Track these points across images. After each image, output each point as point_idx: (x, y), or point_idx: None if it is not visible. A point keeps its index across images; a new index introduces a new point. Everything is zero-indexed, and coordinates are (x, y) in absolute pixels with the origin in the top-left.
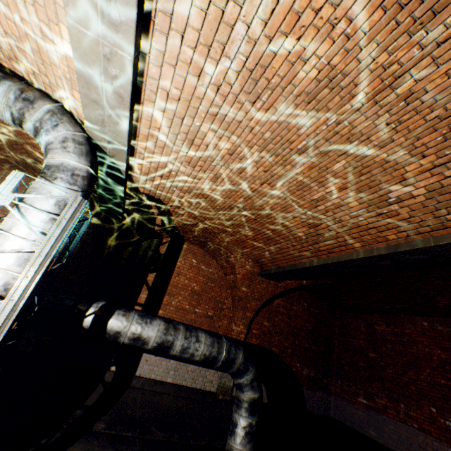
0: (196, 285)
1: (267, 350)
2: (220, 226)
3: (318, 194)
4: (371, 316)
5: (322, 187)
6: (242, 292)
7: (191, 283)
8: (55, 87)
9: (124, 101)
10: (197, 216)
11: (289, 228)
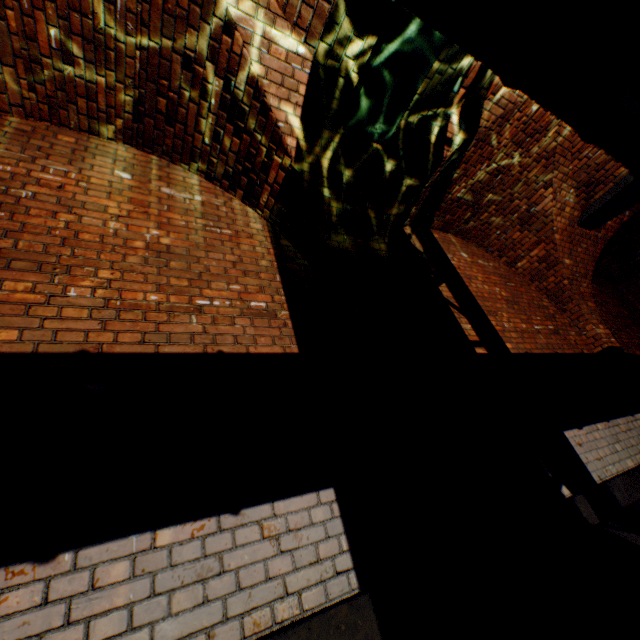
0: (500, 290)
1: (635, 357)
2: None
3: None
4: None
5: None
6: (566, 270)
7: (492, 289)
8: None
9: None
10: None
11: None
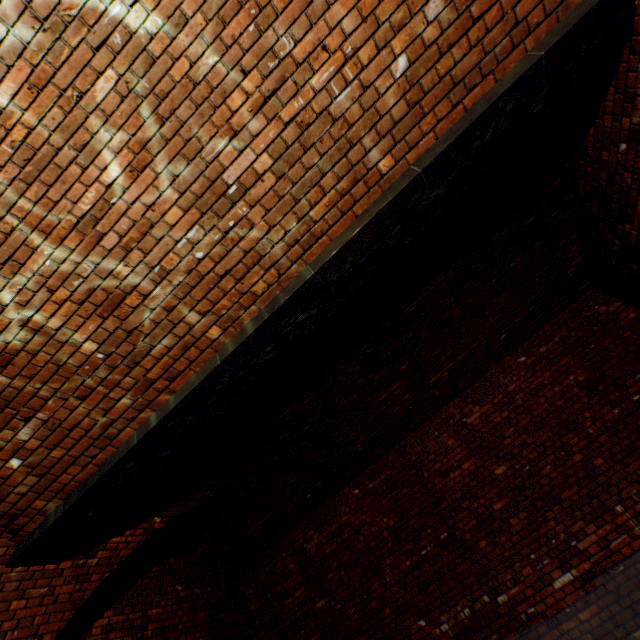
0: None
1: None
2: None
3: (90, 195)
4: (296, 533)
5: (92, 168)
6: None
7: None
8: None
9: None
10: None
11: (53, 339)
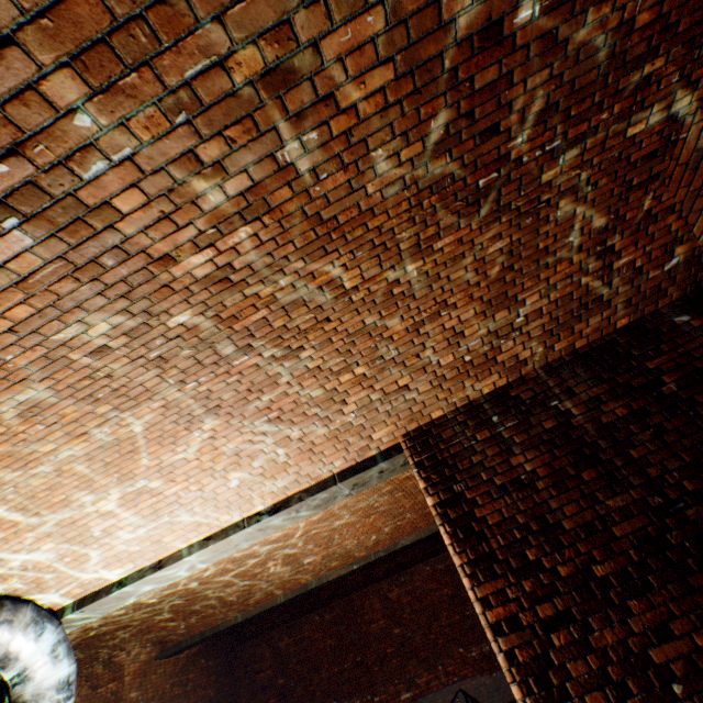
0: None
1: None
2: (126, 621)
3: (259, 569)
4: (274, 633)
5: (264, 565)
6: (130, 702)
7: None
8: (41, 588)
9: (154, 589)
10: (97, 624)
11: (223, 596)
